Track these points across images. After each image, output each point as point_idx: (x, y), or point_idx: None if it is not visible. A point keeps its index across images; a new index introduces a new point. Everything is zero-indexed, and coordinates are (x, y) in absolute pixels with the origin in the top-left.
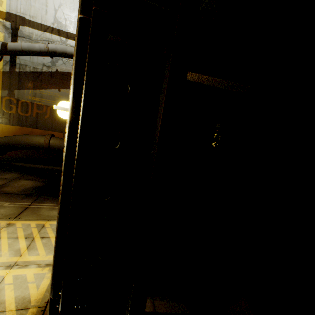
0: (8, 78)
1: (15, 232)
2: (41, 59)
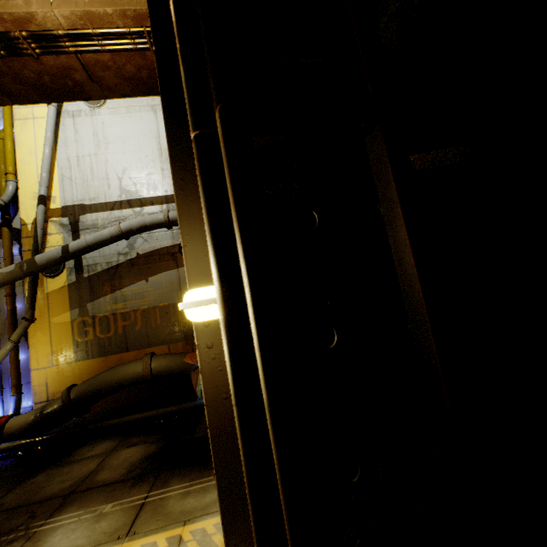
0: (76, 290)
1: None
2: (114, 248)
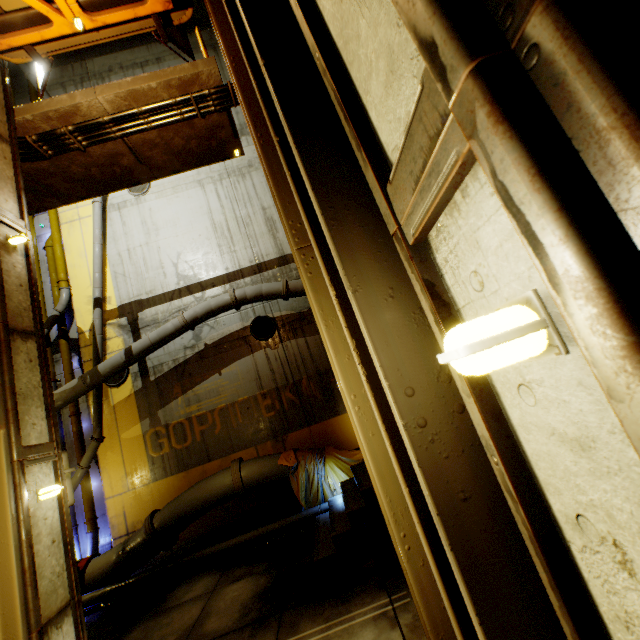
0: (144, 397)
1: None
2: (178, 342)
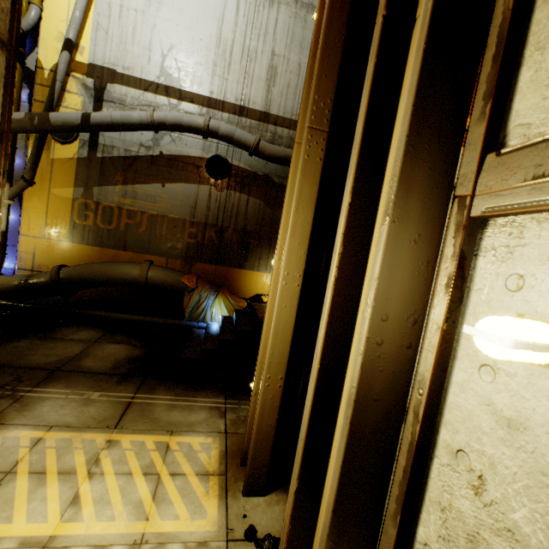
0: (85, 167)
1: (125, 460)
2: (137, 136)
